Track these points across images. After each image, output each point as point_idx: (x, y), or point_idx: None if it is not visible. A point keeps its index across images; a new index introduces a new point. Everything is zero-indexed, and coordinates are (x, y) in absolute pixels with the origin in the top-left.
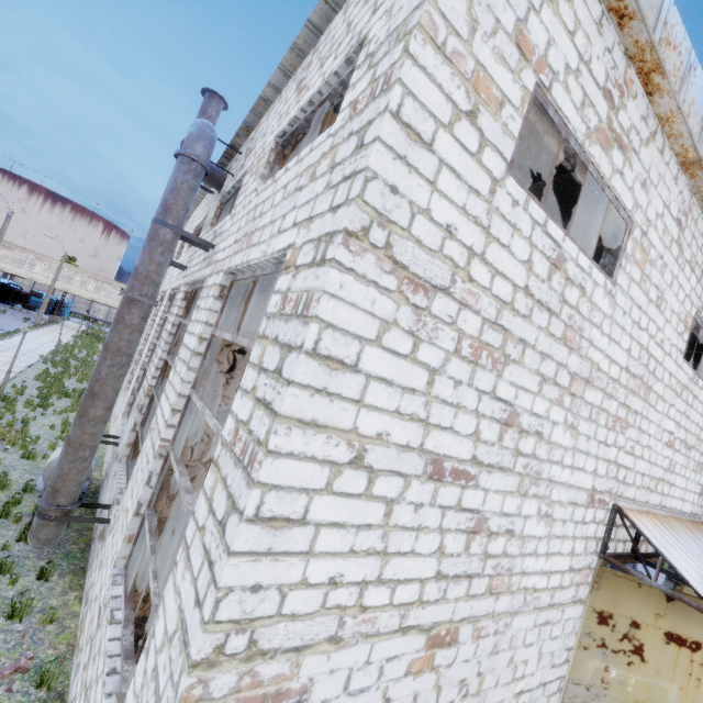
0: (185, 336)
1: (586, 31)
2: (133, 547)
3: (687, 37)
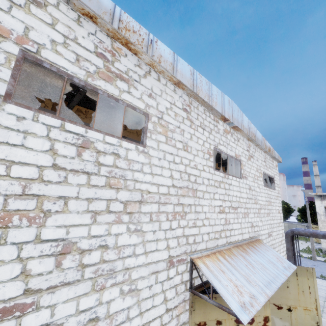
0: None
1: (65, 24)
2: None
3: (143, 28)
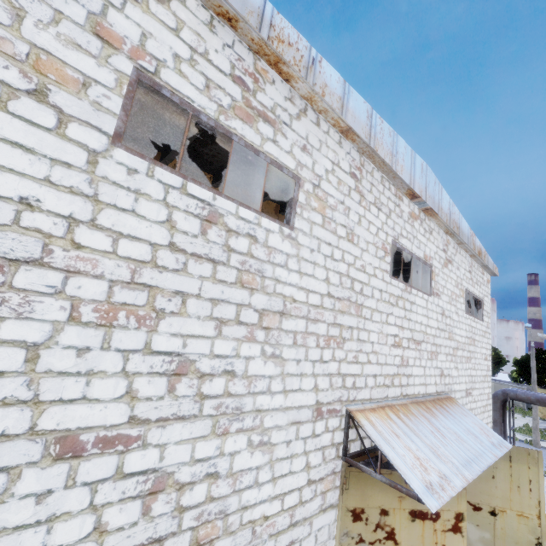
0: None
1: (194, 29)
2: None
3: (302, 38)
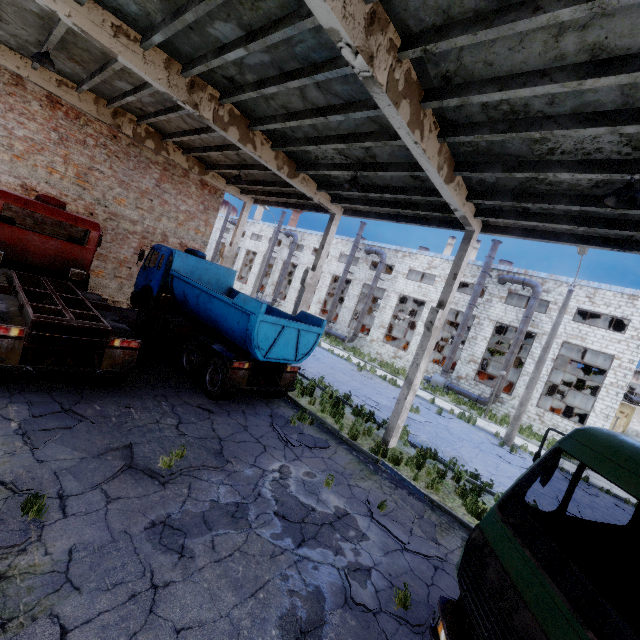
0: (532, 350)
1: None
2: (538, 402)
3: None
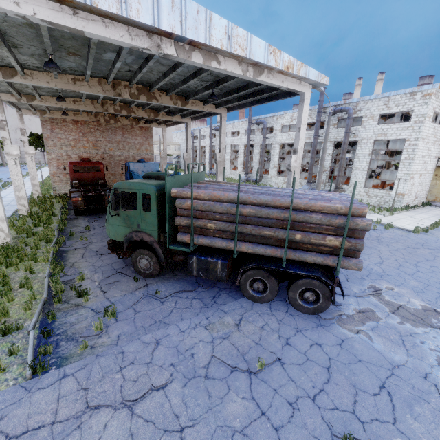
0: (356, 152)
1: (439, 99)
2: (365, 184)
3: None
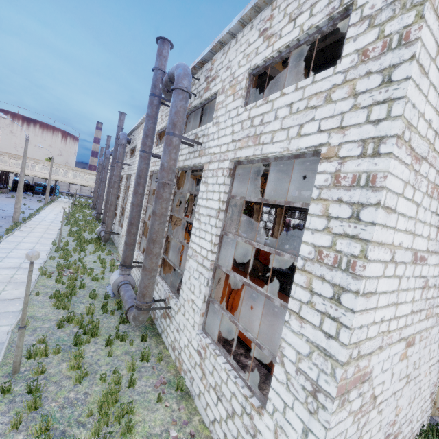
0: (198, 201)
1: None
2: (205, 318)
3: None
